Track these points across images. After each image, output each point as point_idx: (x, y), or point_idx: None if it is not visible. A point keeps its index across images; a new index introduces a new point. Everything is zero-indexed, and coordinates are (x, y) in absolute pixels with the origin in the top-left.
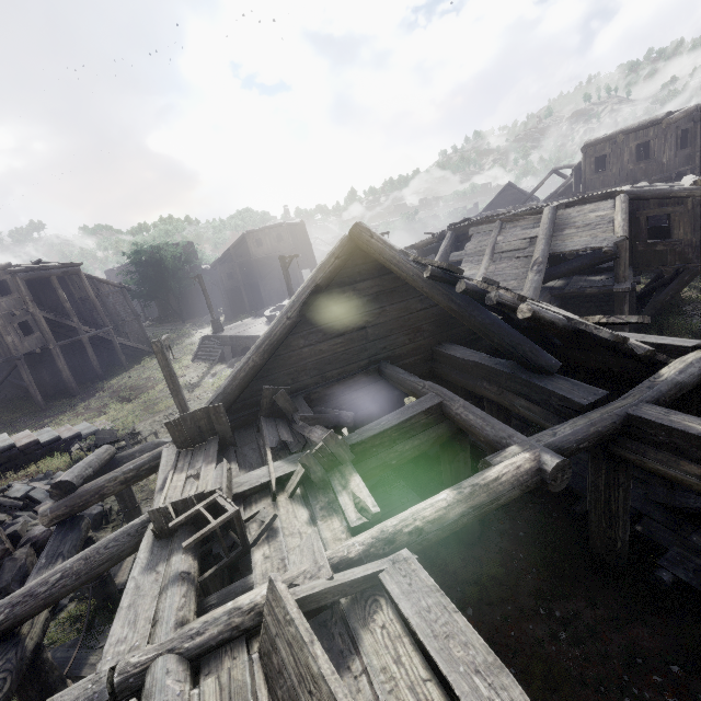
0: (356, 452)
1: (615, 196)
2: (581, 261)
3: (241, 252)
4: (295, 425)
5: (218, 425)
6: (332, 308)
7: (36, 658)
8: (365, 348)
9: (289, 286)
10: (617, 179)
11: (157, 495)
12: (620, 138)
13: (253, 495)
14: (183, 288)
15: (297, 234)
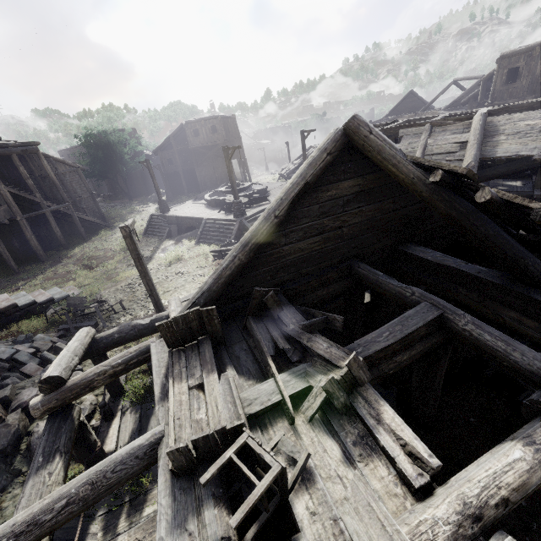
0: None
1: (537, 107)
2: (507, 167)
3: (179, 140)
4: (284, 327)
5: (209, 326)
6: (314, 206)
7: None
8: (338, 247)
9: (231, 175)
10: (525, 91)
11: (158, 407)
12: (536, 51)
13: (265, 414)
14: (129, 170)
15: (229, 127)
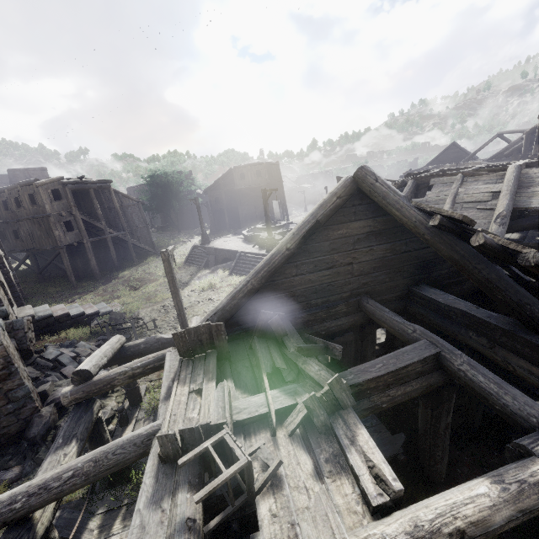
0: (351, 393)
1: None
2: None
3: (227, 182)
4: (286, 350)
5: (217, 341)
6: (325, 243)
7: (45, 538)
8: (349, 282)
9: (267, 213)
10: None
11: (161, 404)
12: None
13: (251, 424)
14: (181, 206)
15: (272, 172)
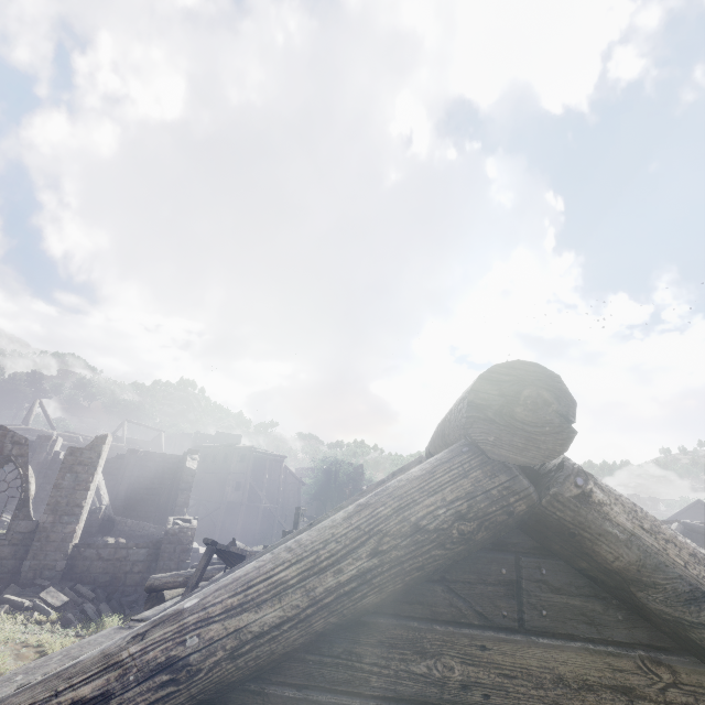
0: None
1: None
2: None
3: None
4: None
5: None
6: None
7: None
8: None
9: None
10: None
11: None
12: None
13: None
14: (340, 498)
15: None
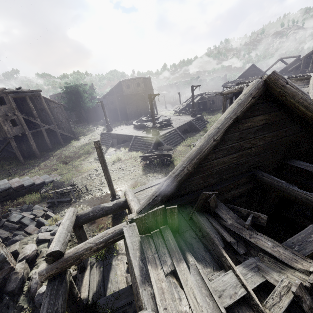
0: None
1: None
2: None
3: (117, 91)
4: (223, 221)
5: (170, 220)
6: (236, 133)
7: None
8: (247, 161)
9: (152, 110)
10: None
11: (141, 290)
12: None
13: (233, 305)
14: (88, 107)
15: (146, 83)
